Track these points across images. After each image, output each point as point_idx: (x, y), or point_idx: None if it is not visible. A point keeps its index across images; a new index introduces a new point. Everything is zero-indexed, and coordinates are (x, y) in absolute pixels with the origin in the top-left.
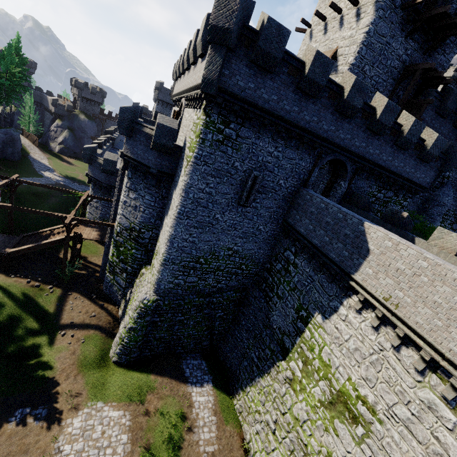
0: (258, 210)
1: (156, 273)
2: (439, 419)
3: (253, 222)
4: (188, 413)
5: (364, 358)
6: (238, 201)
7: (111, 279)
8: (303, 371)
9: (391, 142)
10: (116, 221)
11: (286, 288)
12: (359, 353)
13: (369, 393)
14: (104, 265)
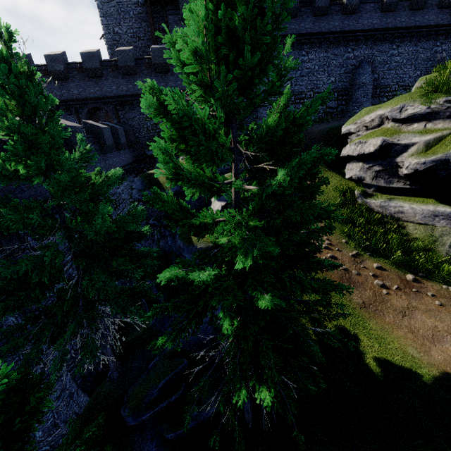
0: None
1: None
2: None
3: None
4: None
5: None
6: None
7: None
8: None
9: (120, 75)
10: None
11: None
12: None
13: None
14: None
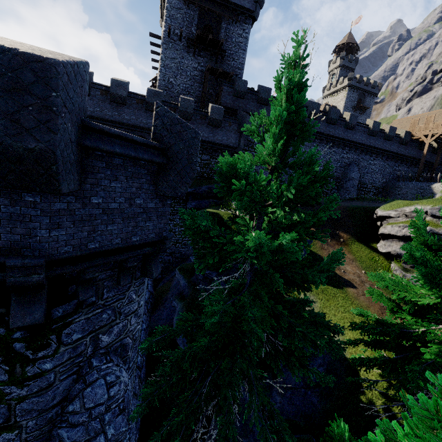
0: None
1: None
2: None
3: None
4: None
5: None
6: None
7: None
8: None
9: None
10: None
11: None
12: None
13: None
14: None
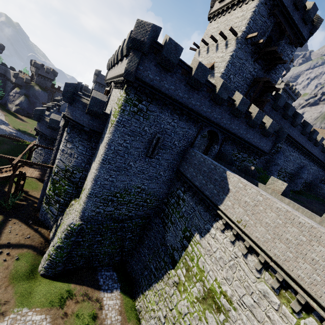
0: (160, 161)
1: (82, 204)
2: (270, 303)
3: (156, 169)
4: (99, 314)
5: (225, 263)
6: (146, 154)
7: (46, 208)
8: (186, 276)
9: (245, 122)
10: (55, 164)
11: (177, 216)
12: (222, 260)
13: (228, 289)
14: (42, 198)
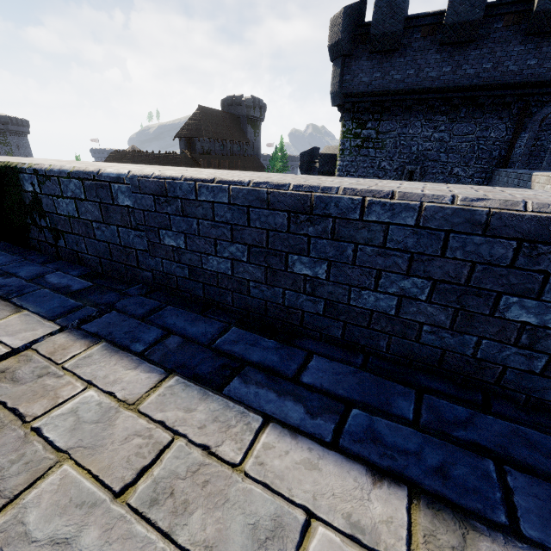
0: None
1: None
2: None
3: None
4: None
5: None
6: None
7: None
8: None
9: None
10: None
11: None
12: None
13: None
14: None
